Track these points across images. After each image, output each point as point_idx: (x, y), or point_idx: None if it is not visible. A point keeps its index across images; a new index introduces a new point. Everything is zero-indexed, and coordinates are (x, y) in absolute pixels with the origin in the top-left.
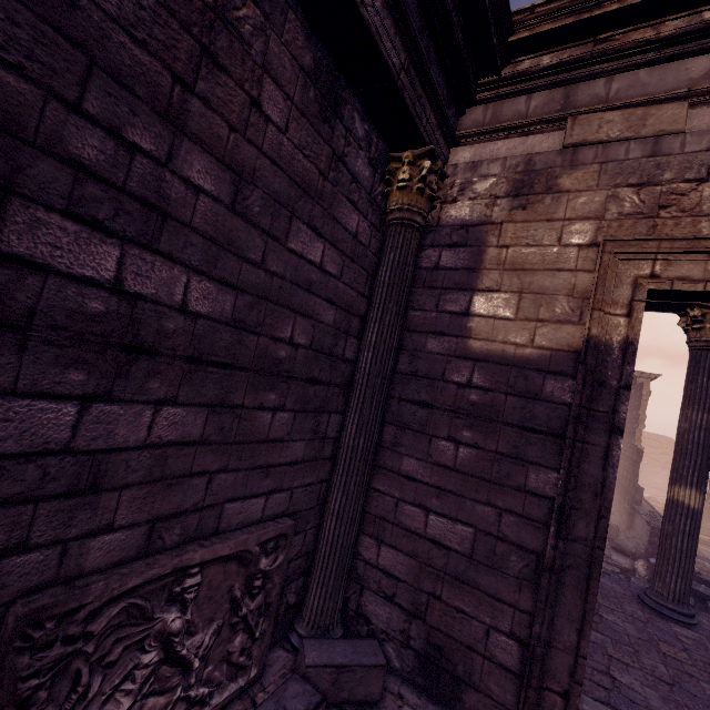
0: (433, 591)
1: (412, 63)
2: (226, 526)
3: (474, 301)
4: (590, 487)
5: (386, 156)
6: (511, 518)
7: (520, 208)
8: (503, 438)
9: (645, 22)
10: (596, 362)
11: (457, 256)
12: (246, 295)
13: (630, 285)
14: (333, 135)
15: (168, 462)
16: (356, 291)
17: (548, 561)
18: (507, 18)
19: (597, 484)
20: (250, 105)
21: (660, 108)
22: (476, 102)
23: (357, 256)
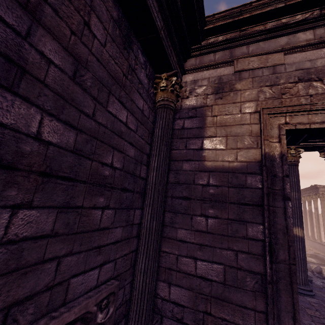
0: (205, 310)
1: (165, 28)
2: (72, 296)
3: (204, 142)
4: (281, 230)
5: (153, 76)
6: (243, 255)
7: (219, 98)
8: (230, 211)
9: (259, 23)
10: (270, 165)
11: (192, 122)
12: (83, 134)
13: (277, 128)
14: (129, 57)
15: (23, 254)
16: (144, 140)
17: (269, 277)
18: (203, 18)
19: (284, 228)
20: (83, 24)
21: (272, 55)
22: (191, 56)
23: (144, 122)
